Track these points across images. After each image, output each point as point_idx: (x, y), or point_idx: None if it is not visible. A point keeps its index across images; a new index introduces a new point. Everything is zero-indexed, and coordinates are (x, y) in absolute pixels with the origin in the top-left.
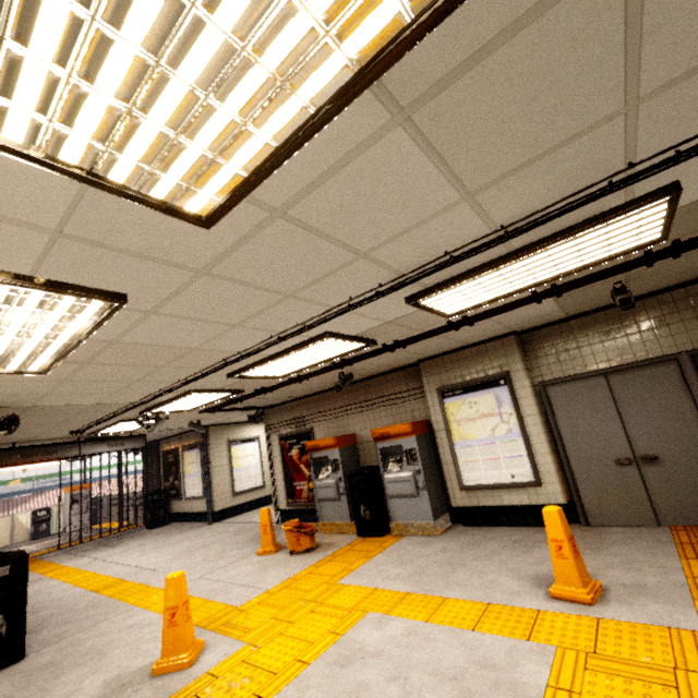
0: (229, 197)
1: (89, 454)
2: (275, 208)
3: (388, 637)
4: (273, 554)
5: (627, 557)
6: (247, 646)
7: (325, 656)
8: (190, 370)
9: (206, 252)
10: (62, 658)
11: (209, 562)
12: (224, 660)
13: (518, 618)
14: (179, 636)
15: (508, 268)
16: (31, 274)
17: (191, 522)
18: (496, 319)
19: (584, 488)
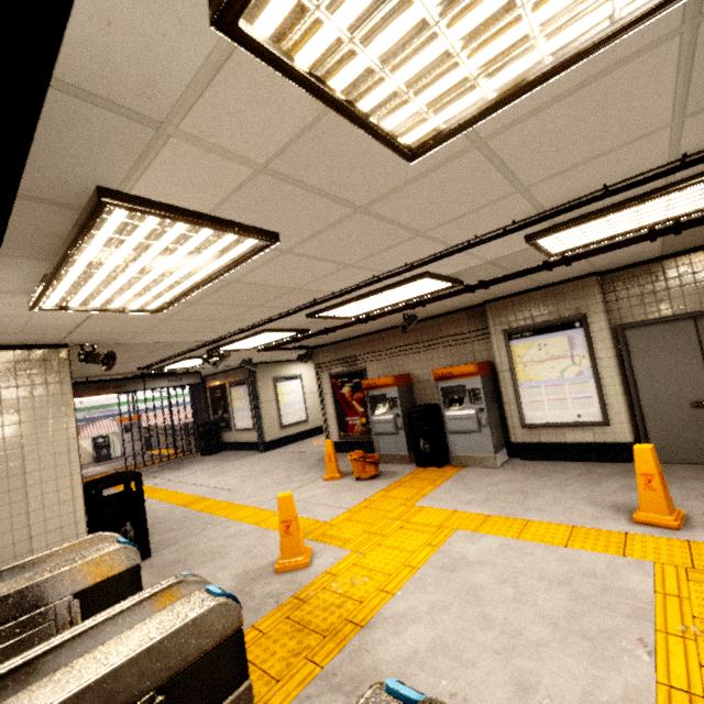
0: (458, 126)
1: (153, 388)
2: (480, 138)
3: (485, 550)
4: (338, 480)
5: (702, 491)
6: (352, 553)
7: (430, 562)
8: (277, 310)
9: (380, 187)
10: (185, 557)
11: (279, 485)
12: (336, 563)
13: (607, 539)
14: (295, 543)
15: (652, 203)
16: (209, 212)
17: (242, 451)
18: (591, 258)
19: (653, 428)
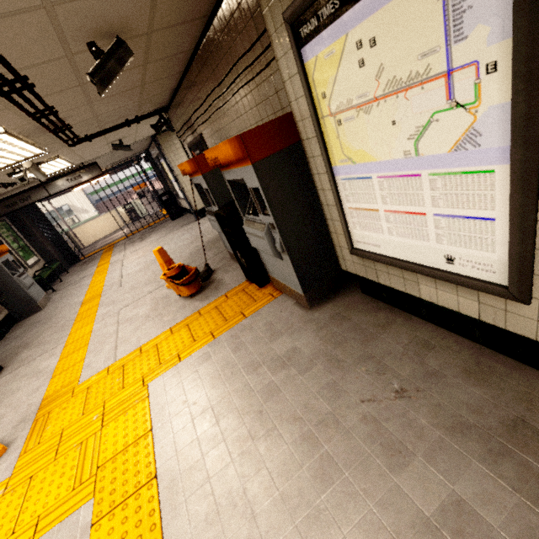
0: None
1: (57, 192)
2: None
3: None
4: None
5: None
6: (6, 481)
7: None
8: None
9: None
10: None
11: (144, 285)
12: None
13: None
14: None
15: None
16: None
17: (193, 215)
18: None
19: None
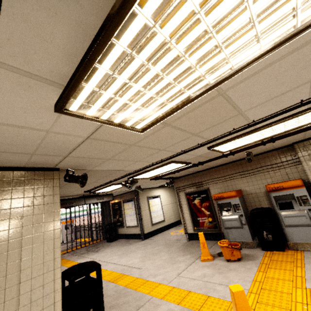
0: None
1: (89, 203)
2: None
3: None
4: (212, 261)
5: None
6: None
7: None
8: (200, 140)
9: None
10: None
11: (171, 264)
12: None
13: None
14: None
15: None
16: None
17: (130, 239)
18: None
19: None
